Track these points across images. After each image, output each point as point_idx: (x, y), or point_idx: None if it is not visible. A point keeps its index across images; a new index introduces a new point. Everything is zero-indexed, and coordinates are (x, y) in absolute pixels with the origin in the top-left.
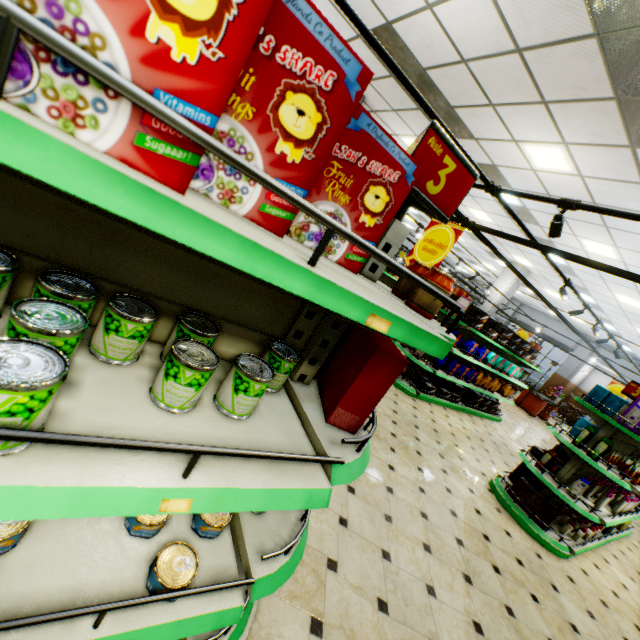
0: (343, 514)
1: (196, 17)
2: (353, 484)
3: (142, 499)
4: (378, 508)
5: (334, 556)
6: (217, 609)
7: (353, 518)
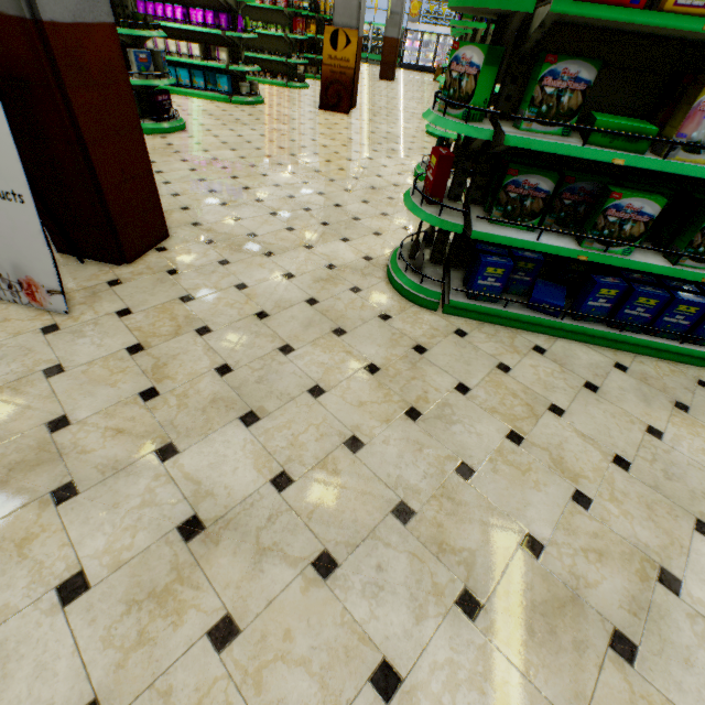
0: None
1: None
2: None
3: (268, 33)
4: None
5: None
6: (282, 59)
7: None
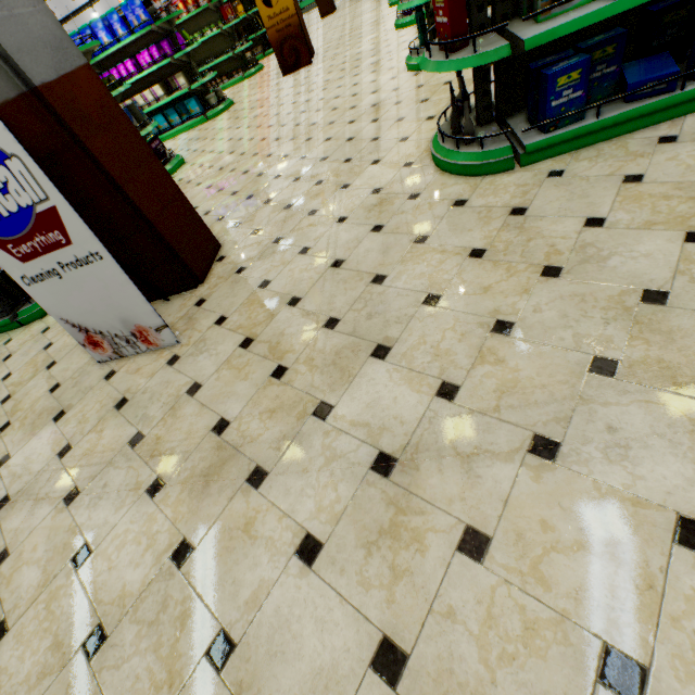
0: None
1: (182, 7)
2: None
3: (206, 39)
4: None
5: None
6: (229, 55)
7: None
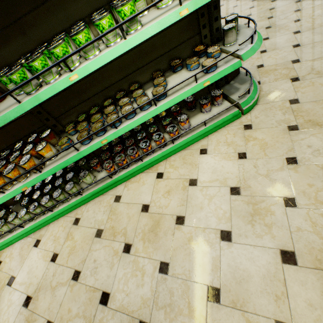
0: (295, 44)
1: None
2: (297, 30)
3: (174, 17)
4: (322, 26)
5: (295, 59)
6: (230, 65)
7: (303, 41)
